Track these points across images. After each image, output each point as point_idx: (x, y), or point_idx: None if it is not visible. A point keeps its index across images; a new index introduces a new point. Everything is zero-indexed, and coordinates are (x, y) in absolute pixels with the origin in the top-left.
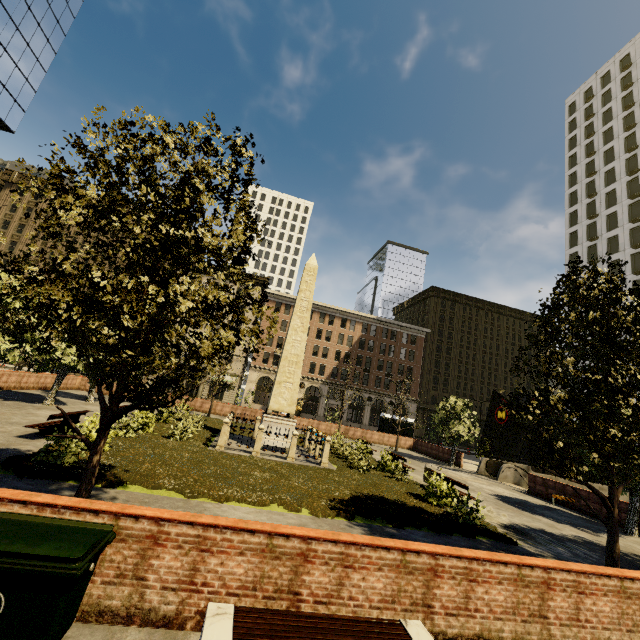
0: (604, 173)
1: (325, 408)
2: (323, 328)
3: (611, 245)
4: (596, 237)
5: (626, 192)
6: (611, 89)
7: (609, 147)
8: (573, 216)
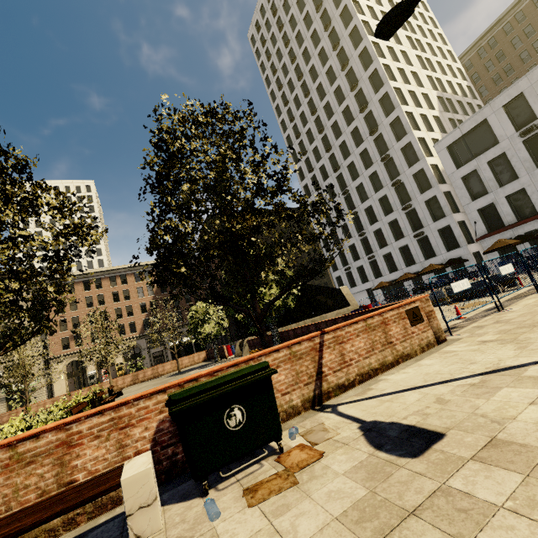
0: (287, 84)
1: (150, 359)
2: (118, 290)
3: (310, 137)
4: (299, 134)
5: (303, 94)
6: (268, 18)
7: (283, 63)
8: (283, 124)
